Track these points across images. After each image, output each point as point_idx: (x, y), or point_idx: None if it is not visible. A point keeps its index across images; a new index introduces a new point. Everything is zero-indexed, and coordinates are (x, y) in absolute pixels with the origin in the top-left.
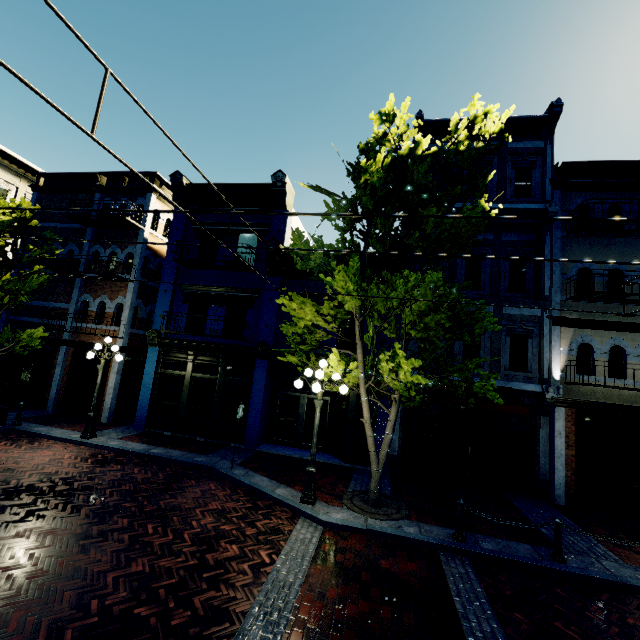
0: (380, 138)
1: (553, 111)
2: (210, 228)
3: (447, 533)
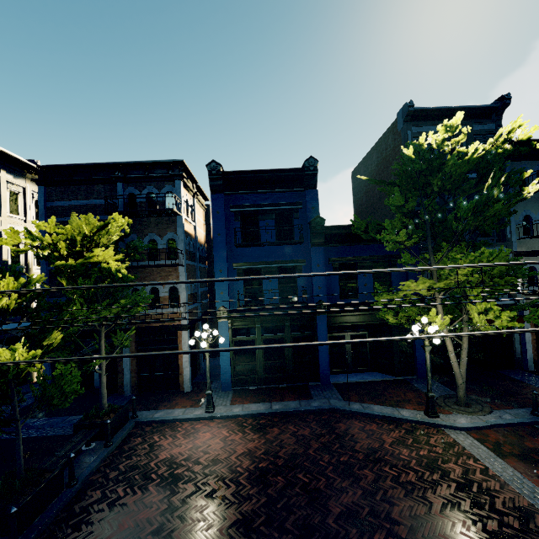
0: (441, 143)
1: (505, 103)
2: (249, 210)
3: (525, 412)
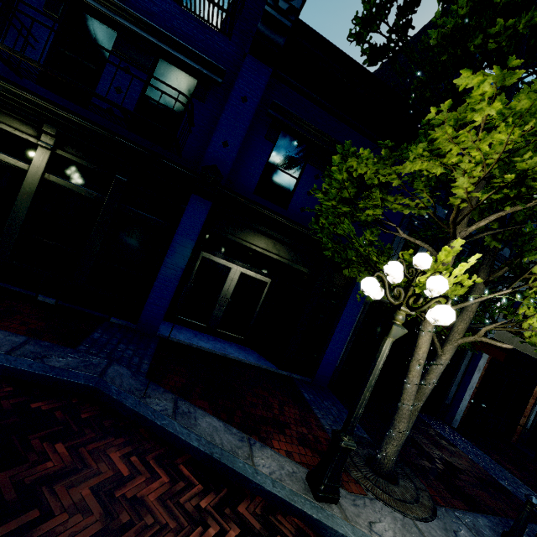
0: None
1: None
2: None
3: (490, 530)
